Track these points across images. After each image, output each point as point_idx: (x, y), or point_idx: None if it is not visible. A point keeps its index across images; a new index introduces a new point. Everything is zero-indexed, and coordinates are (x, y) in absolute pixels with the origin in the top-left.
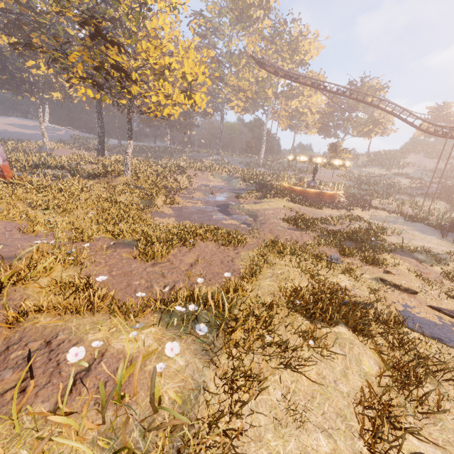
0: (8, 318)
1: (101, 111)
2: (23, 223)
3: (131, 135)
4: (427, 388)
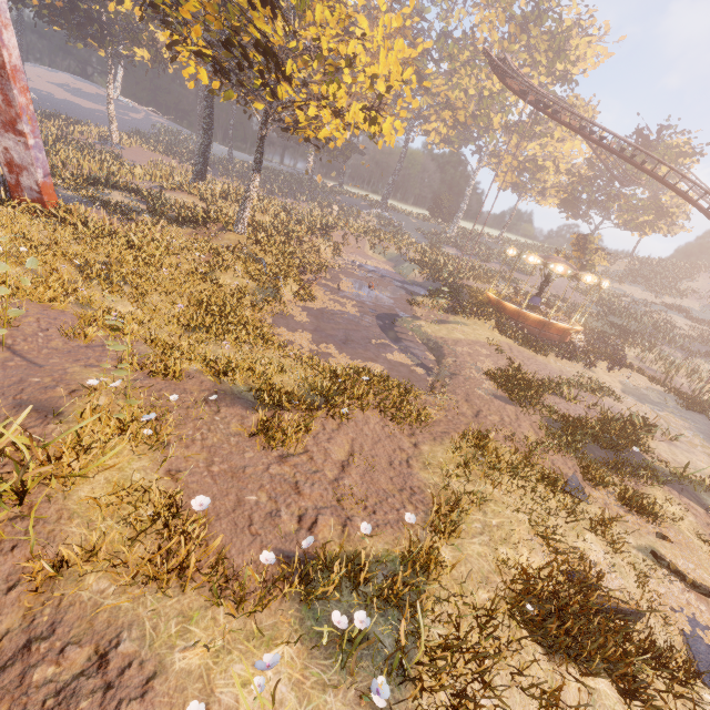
0: (34, 568)
1: (212, 101)
2: (67, 308)
3: (260, 165)
4: None
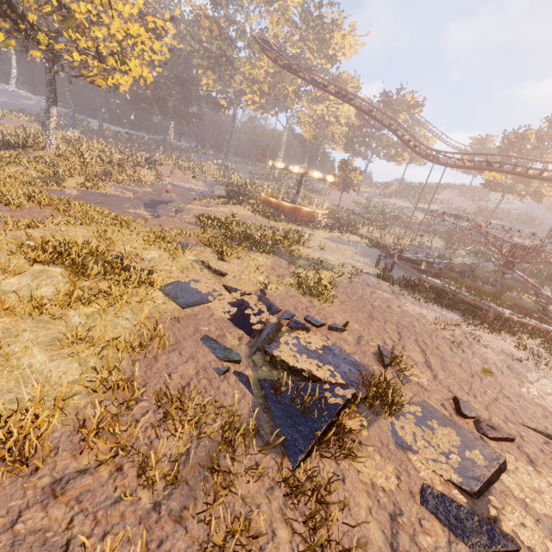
0: None
1: None
2: None
3: (55, 100)
4: (83, 312)
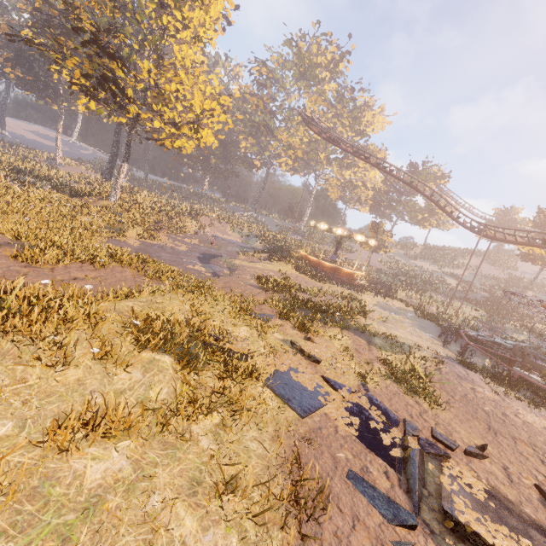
0: None
1: (119, 132)
2: None
3: (128, 157)
4: (205, 426)
